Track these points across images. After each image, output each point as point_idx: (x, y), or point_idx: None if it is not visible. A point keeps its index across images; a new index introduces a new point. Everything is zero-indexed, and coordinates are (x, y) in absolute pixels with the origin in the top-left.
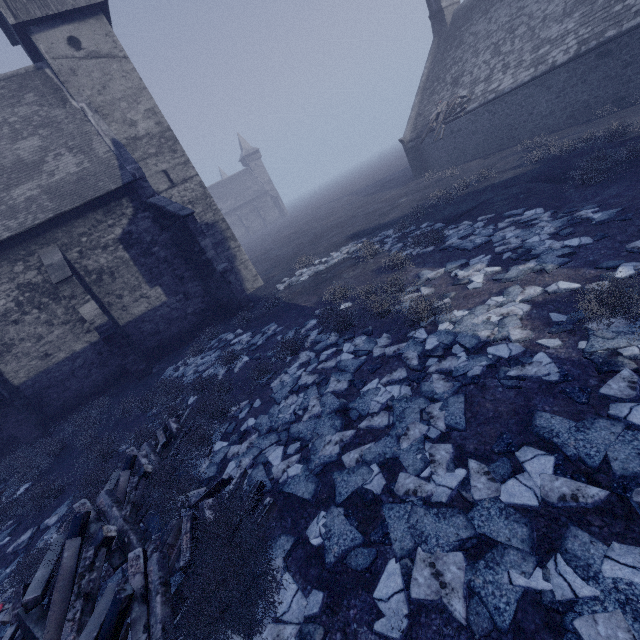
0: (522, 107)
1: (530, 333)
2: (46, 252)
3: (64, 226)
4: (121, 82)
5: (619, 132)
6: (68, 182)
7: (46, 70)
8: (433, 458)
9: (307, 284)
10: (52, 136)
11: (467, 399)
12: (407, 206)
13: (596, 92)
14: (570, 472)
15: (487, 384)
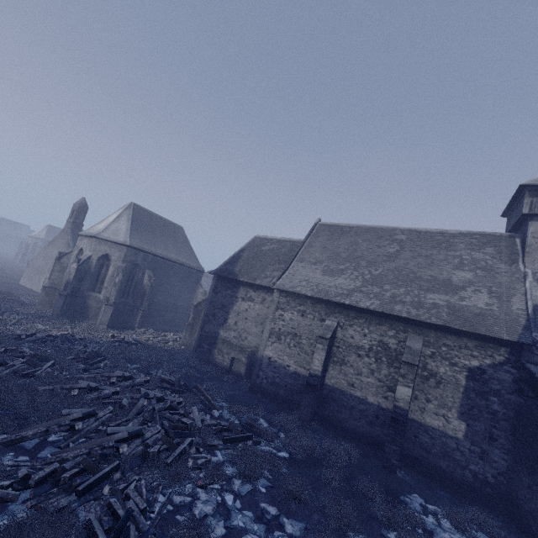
0: None
1: None
2: (413, 337)
3: (440, 332)
4: None
5: None
6: (470, 310)
7: (516, 239)
8: None
9: None
10: (484, 278)
11: None
12: None
13: None
14: None
15: None
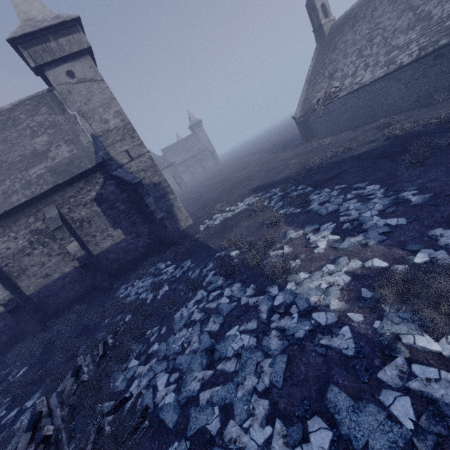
0: (379, 94)
1: (344, 305)
2: (48, 209)
3: (59, 192)
4: (99, 96)
5: (447, 119)
6: (63, 164)
7: (54, 91)
8: (254, 411)
9: (218, 228)
10: (55, 134)
11: (290, 358)
12: (294, 167)
13: (435, 83)
14: (341, 449)
15: (306, 347)
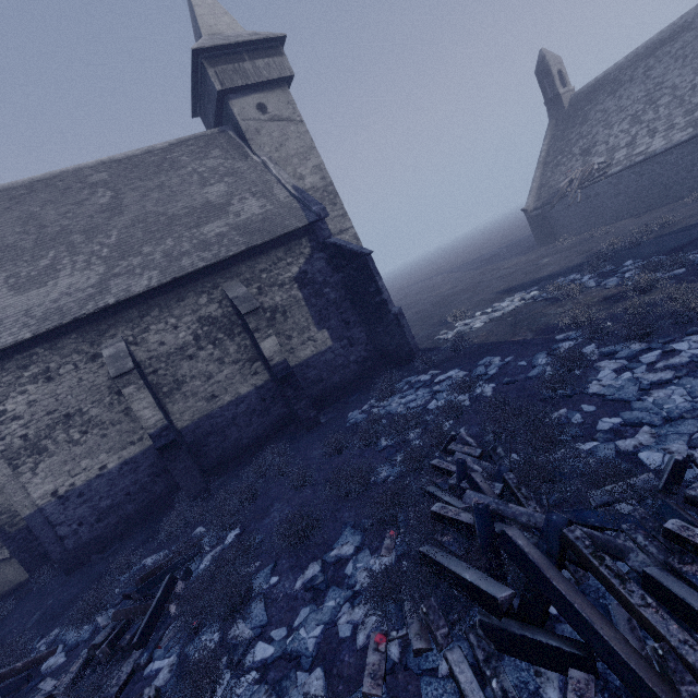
0: (678, 165)
1: None
2: (229, 286)
3: (248, 261)
4: (295, 142)
5: None
6: (255, 221)
7: (229, 132)
8: None
9: (492, 328)
10: (236, 183)
11: None
12: (563, 261)
13: None
14: None
15: None
